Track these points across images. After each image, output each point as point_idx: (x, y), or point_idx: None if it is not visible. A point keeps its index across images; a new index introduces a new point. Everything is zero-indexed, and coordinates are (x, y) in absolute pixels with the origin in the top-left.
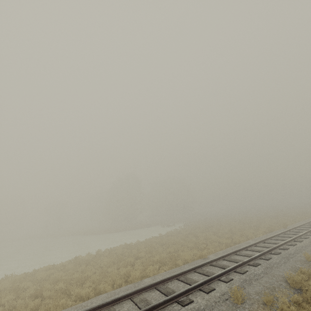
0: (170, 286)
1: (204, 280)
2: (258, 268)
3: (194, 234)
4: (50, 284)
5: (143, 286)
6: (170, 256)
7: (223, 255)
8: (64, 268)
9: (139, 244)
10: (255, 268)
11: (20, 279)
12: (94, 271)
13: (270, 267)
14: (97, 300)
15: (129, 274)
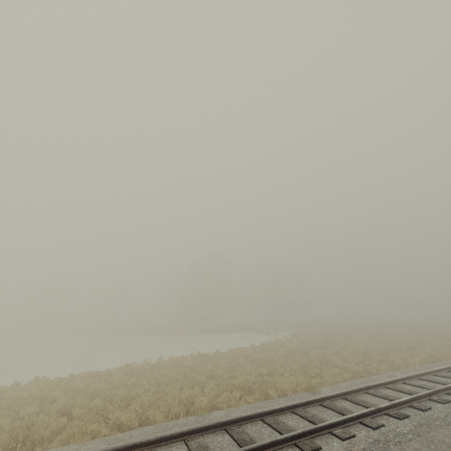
0: (248, 431)
1: (304, 430)
2: (403, 424)
3: (303, 350)
4: (86, 398)
5: (206, 424)
6: (260, 381)
7: (345, 392)
8: (109, 378)
9: (219, 356)
10: (398, 422)
11: (50, 385)
12: (148, 389)
13: (428, 424)
14: (140, 433)
15: (195, 401)
